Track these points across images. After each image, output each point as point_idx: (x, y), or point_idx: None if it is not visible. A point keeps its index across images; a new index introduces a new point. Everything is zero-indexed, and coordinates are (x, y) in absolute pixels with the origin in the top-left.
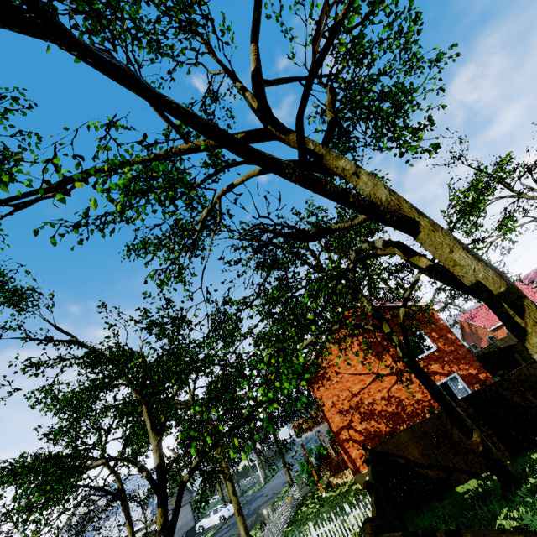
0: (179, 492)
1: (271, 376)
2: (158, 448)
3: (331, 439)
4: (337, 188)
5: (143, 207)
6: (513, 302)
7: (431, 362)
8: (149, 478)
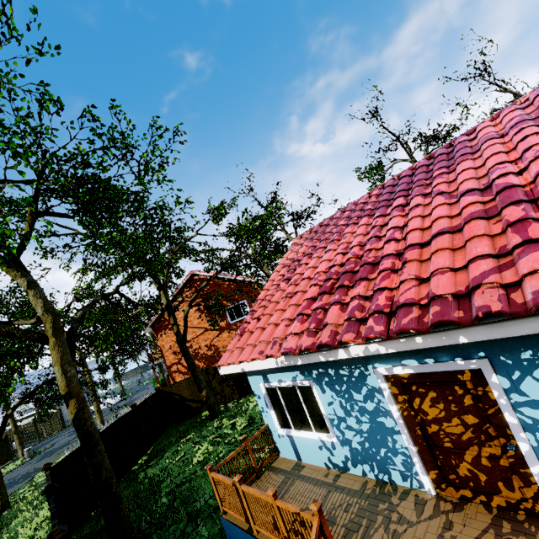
0: (3, 421)
1: None
2: None
3: None
4: None
5: None
6: (66, 400)
7: None
8: None
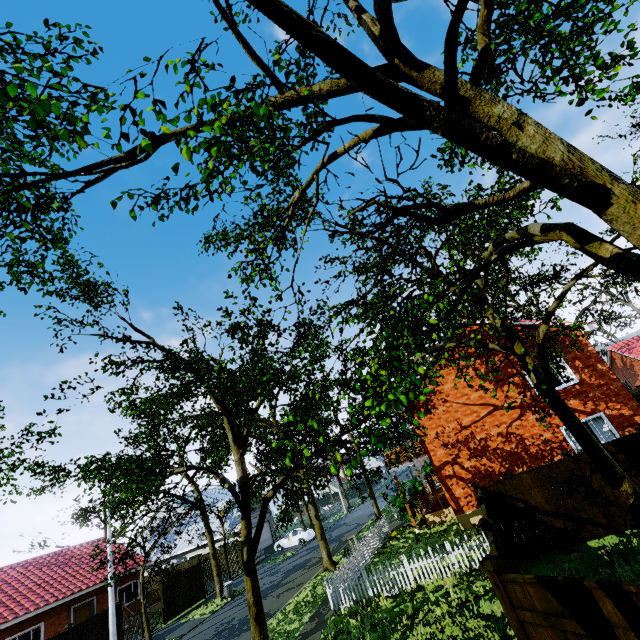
0: (262, 508)
1: (381, 388)
2: (240, 461)
3: (426, 475)
4: (496, 139)
5: (241, 164)
6: None
7: (569, 396)
8: (232, 490)
